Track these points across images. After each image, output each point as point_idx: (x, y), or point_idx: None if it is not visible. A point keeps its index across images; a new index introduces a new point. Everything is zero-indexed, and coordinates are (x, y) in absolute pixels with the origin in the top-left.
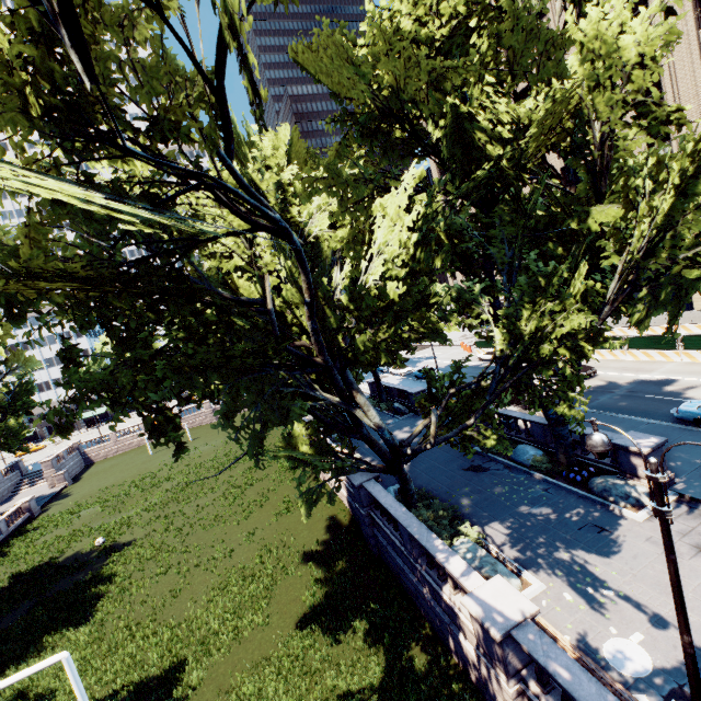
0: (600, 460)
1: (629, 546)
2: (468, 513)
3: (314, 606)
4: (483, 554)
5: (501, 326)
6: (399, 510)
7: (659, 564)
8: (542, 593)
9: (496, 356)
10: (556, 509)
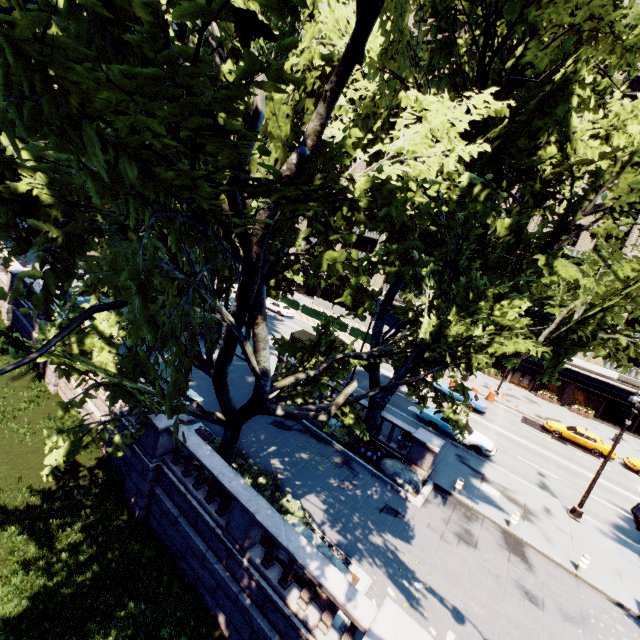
0: (389, 444)
1: (419, 532)
2: (281, 479)
3: (13, 615)
4: (319, 544)
5: (431, 316)
6: (236, 483)
7: (442, 552)
8: (370, 589)
9: (416, 343)
10: (360, 486)
